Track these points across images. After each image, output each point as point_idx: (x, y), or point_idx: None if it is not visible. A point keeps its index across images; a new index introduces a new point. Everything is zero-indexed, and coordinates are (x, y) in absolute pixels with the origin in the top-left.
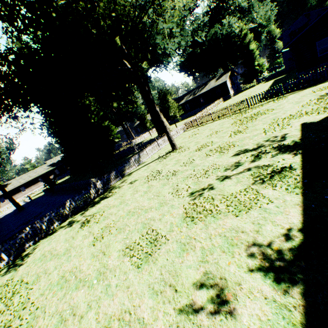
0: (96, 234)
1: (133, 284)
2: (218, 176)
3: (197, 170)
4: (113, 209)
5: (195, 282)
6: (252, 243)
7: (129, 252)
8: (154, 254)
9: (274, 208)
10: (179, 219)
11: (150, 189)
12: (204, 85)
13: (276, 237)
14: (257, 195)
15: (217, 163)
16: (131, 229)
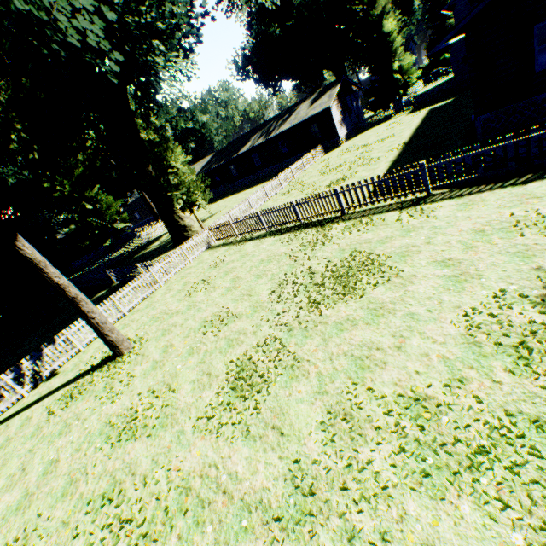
0: None
1: None
2: None
3: None
4: None
5: None
6: None
7: None
8: None
9: None
10: None
11: None
12: (289, 112)
13: None
14: None
15: None
16: None
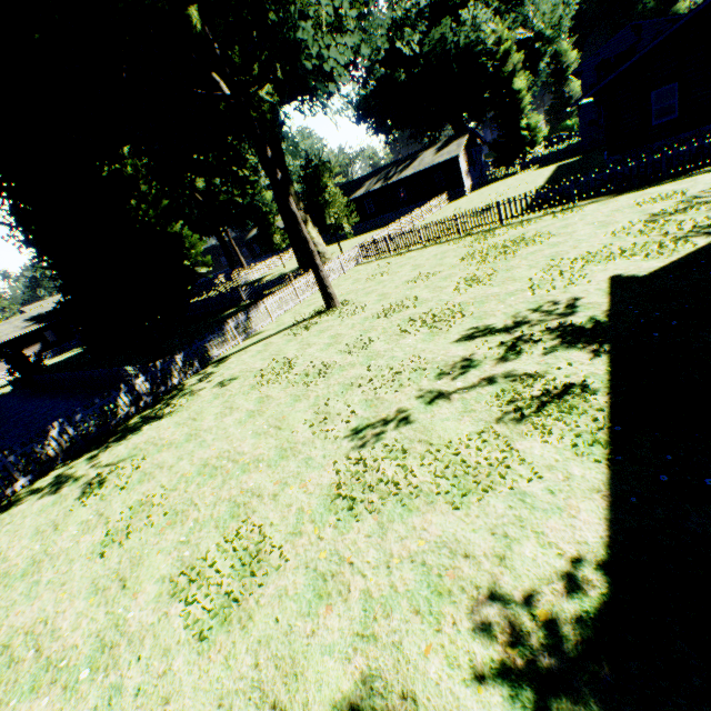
0: (114, 524)
1: (181, 692)
2: (422, 390)
3: (376, 369)
4: (167, 454)
5: (337, 702)
6: (488, 594)
7: (186, 587)
8: (246, 600)
9: (545, 494)
10: (321, 500)
11: (263, 408)
12: (411, 159)
13: (545, 580)
14: (507, 453)
15: (423, 354)
16: (202, 518)
